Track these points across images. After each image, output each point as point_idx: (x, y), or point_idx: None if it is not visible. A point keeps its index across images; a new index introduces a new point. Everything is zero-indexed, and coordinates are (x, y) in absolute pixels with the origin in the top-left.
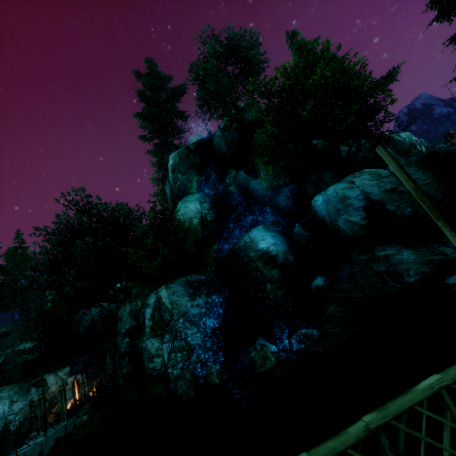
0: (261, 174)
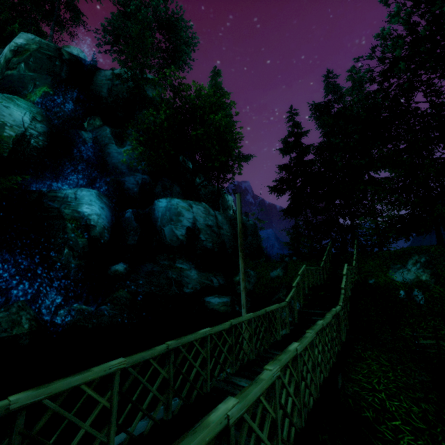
0: (126, 146)
